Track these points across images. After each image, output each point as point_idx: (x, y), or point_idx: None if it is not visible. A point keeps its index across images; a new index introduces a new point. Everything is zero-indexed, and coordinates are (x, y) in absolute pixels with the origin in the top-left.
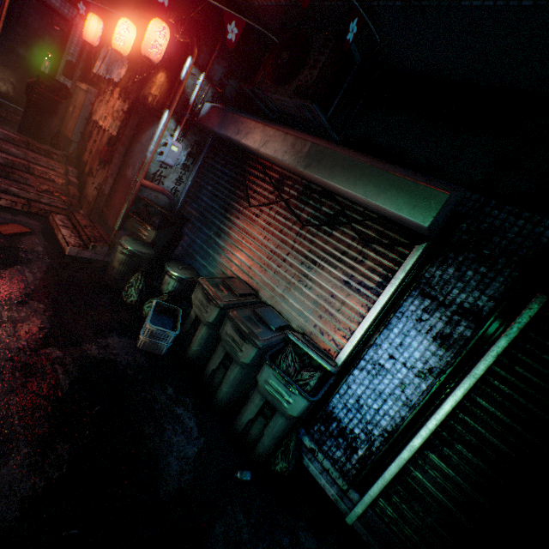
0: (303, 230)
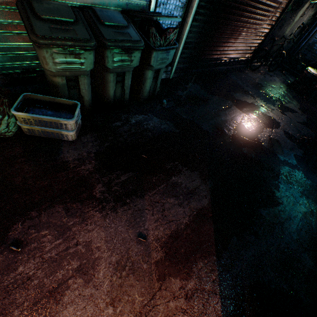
0: None
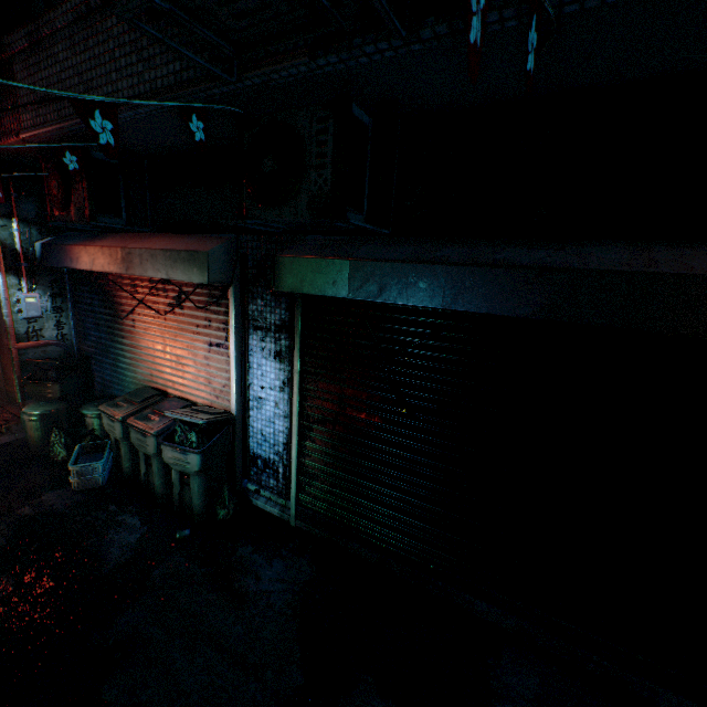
0: (166, 320)
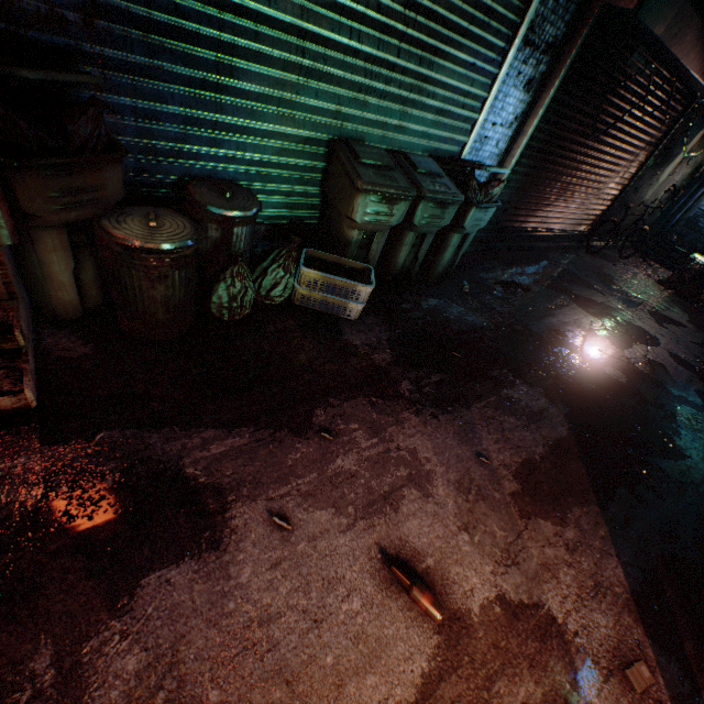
0: None
